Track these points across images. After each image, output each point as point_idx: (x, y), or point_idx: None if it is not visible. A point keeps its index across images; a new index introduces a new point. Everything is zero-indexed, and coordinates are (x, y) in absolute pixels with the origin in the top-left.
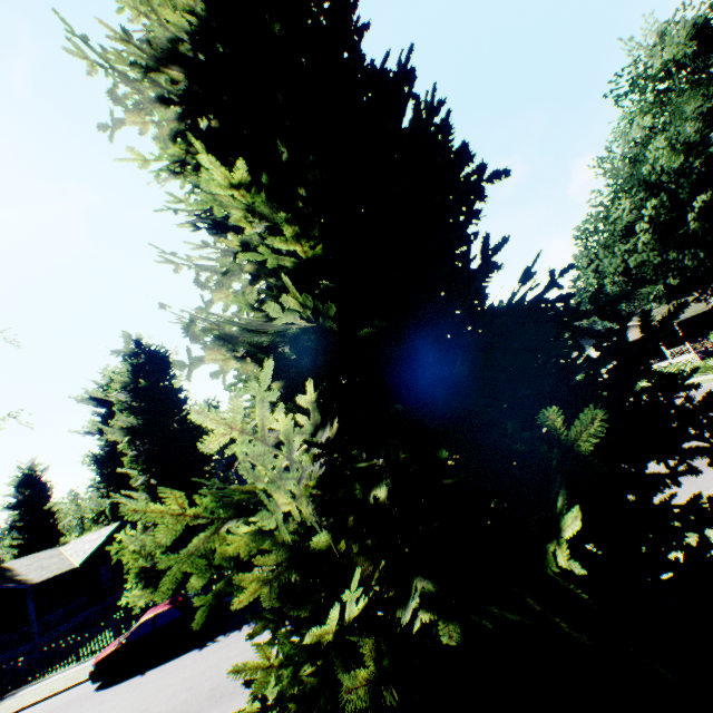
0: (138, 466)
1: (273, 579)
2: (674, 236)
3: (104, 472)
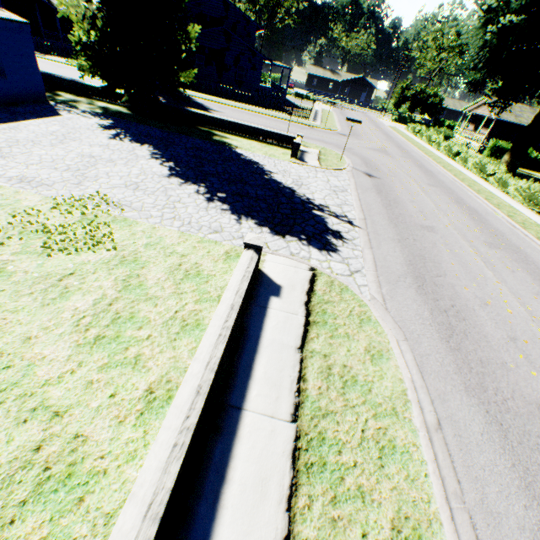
0: None
1: (82, 31)
2: (483, 39)
3: None
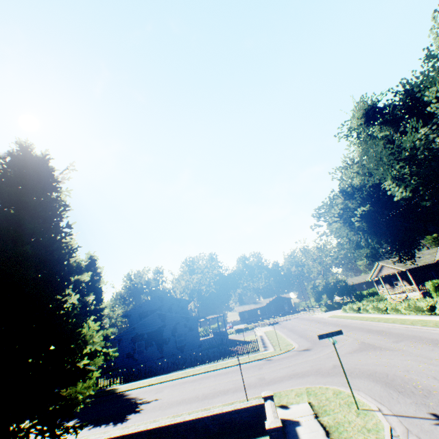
0: None
1: None
2: (353, 227)
3: None
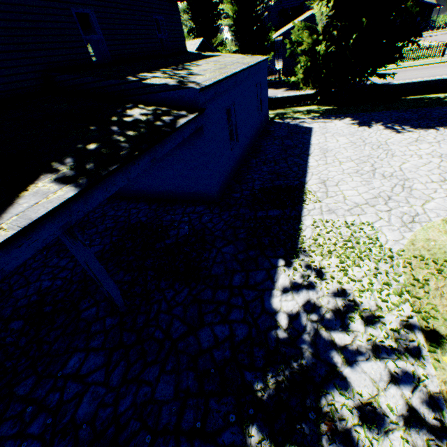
0: (230, 5)
1: (308, 46)
2: None
3: (190, 3)
